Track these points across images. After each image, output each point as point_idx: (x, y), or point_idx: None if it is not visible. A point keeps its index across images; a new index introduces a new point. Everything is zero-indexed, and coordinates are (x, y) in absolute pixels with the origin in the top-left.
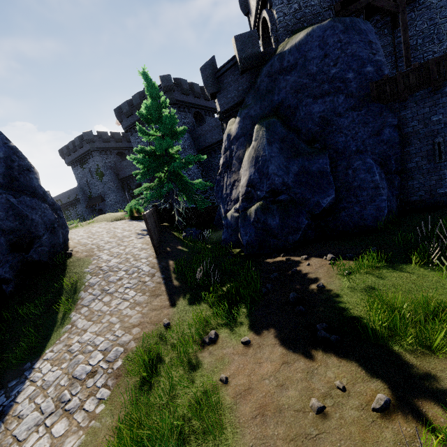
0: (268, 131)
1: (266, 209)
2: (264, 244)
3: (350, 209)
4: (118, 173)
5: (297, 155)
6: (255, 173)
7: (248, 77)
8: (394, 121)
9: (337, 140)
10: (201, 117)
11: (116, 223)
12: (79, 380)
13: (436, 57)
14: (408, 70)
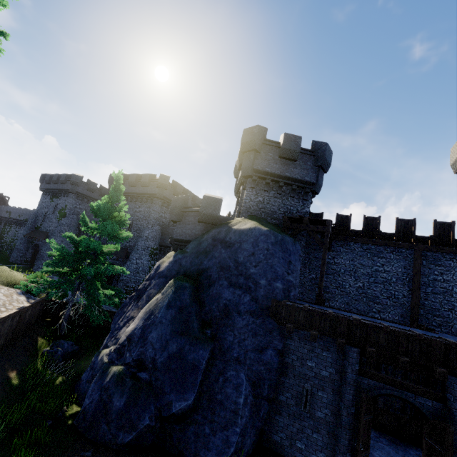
0: (175, 293)
1: (121, 380)
2: (95, 425)
3: (201, 427)
4: None
5: (184, 333)
6: (140, 329)
7: (203, 228)
8: (280, 345)
9: (227, 336)
10: None
11: (0, 290)
12: None
13: (321, 311)
14: (300, 307)
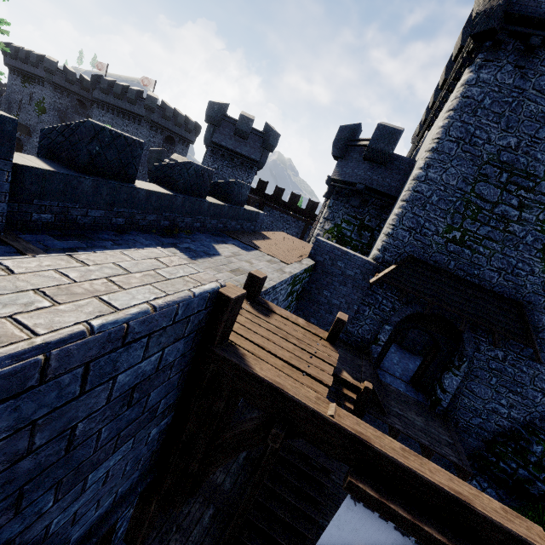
0: None
1: None
2: None
3: None
4: (64, 120)
5: None
6: None
7: None
8: None
9: None
10: (173, 142)
11: None
12: None
13: None
14: None
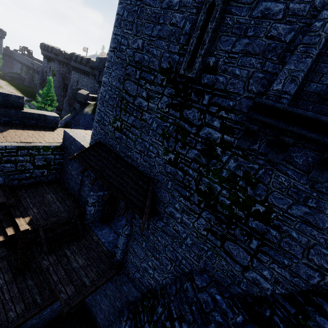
0: None
1: None
2: None
3: None
4: (64, 79)
5: None
6: None
7: (79, 106)
8: None
9: None
10: None
11: None
12: None
13: None
14: None
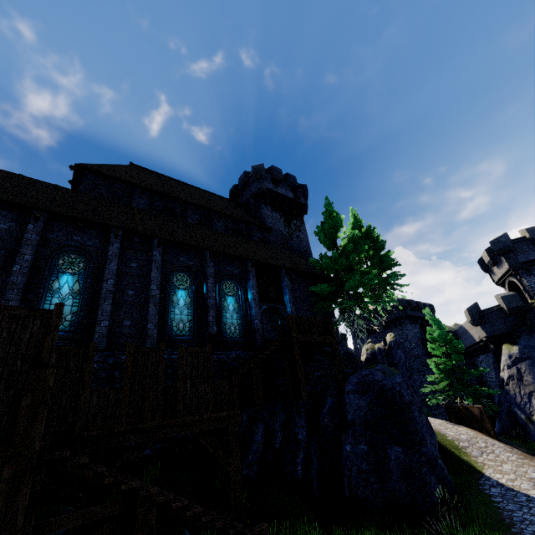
0: None
1: None
2: None
3: None
4: None
5: None
6: None
7: (515, 318)
8: None
9: None
10: (424, 327)
11: None
12: (534, 478)
13: None
14: None
